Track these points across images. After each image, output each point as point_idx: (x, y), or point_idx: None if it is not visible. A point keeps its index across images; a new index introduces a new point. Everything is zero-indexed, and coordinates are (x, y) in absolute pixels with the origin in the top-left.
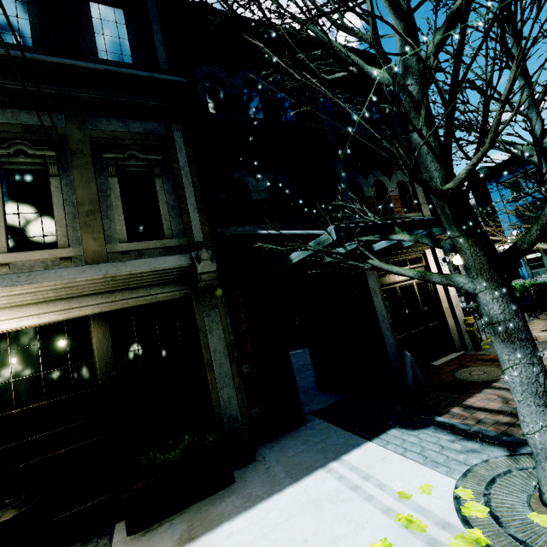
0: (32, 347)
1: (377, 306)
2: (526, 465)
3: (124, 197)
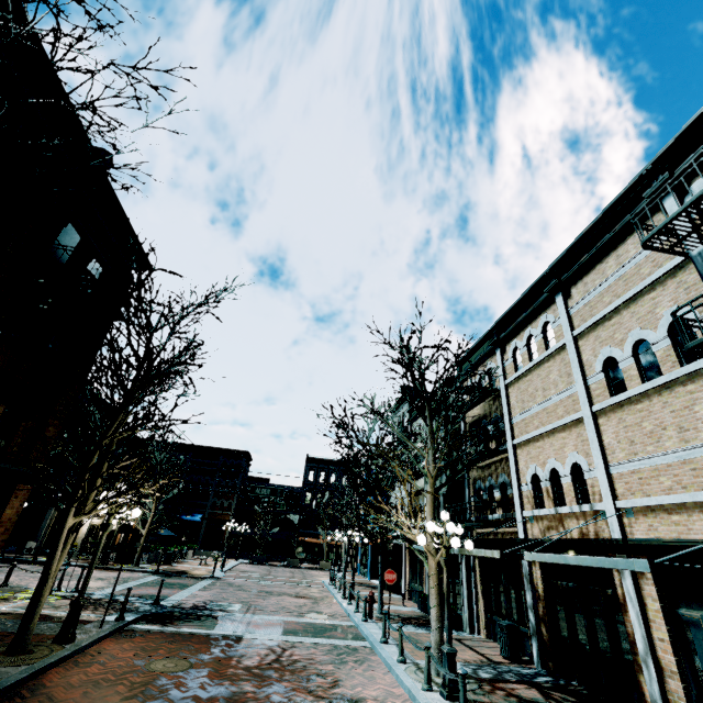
0: None
1: (43, 524)
2: None
3: None
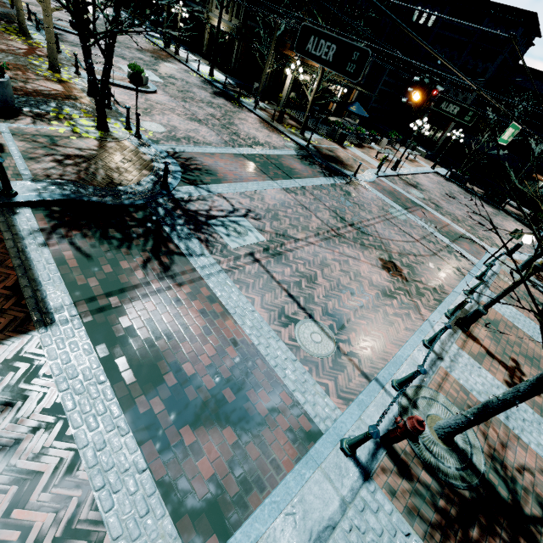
0: (222, 34)
1: None
2: (219, 80)
3: (238, 5)
